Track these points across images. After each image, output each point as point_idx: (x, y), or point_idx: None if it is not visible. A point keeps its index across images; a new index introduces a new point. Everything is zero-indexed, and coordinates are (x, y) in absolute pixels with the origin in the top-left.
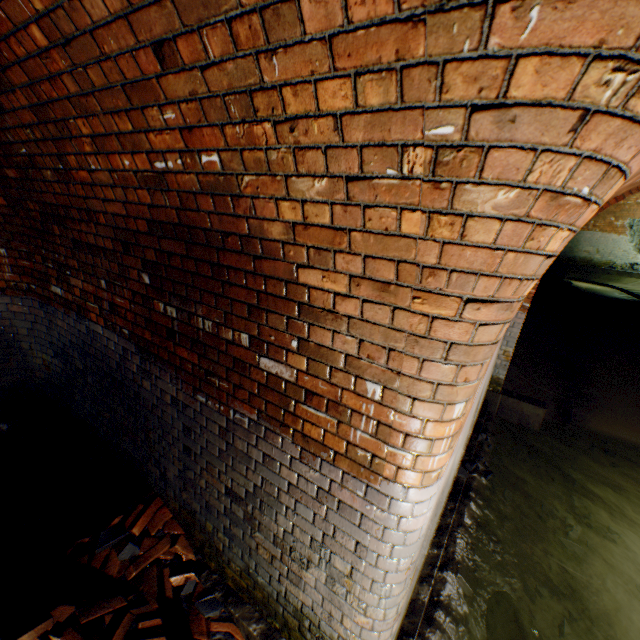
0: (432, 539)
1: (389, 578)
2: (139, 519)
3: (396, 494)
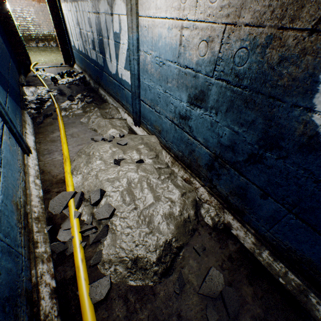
0: None
1: None
2: None
3: None
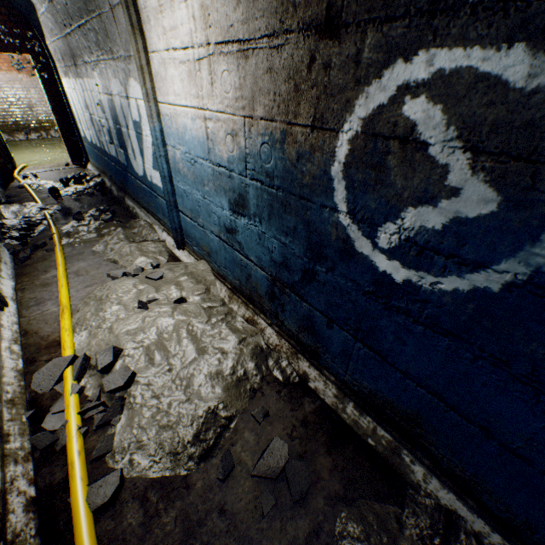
0: None
1: None
2: None
3: None
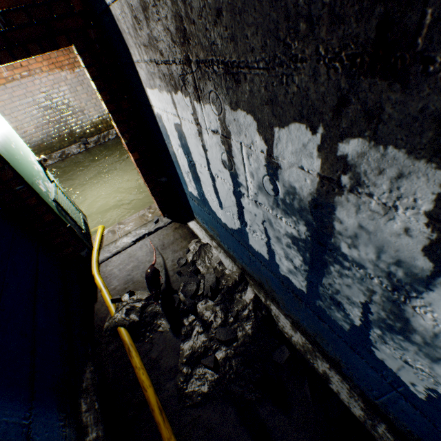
0: None
1: None
2: None
3: None
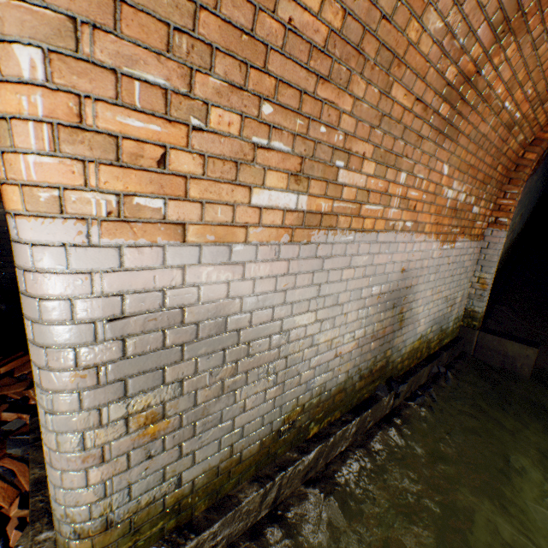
0: (296, 441)
1: (45, 380)
2: (12, 362)
3: (13, 233)
